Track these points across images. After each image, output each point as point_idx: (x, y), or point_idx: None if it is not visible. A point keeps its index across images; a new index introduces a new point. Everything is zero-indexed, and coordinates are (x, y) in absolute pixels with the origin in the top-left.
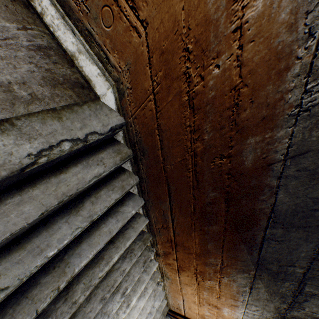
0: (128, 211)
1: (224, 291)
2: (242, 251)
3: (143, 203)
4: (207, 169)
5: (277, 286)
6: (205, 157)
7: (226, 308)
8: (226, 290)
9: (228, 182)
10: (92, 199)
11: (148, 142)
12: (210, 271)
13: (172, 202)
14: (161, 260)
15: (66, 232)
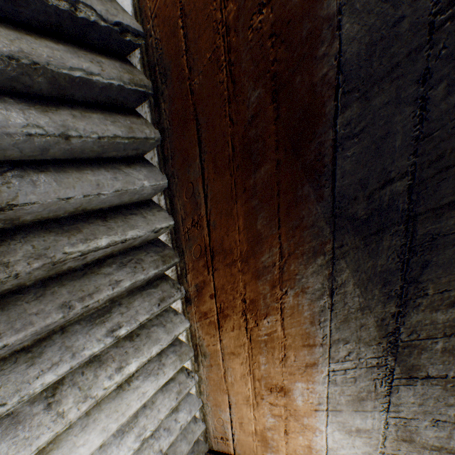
0: (137, 177)
1: (290, 333)
2: (308, 202)
3: (165, 182)
4: (244, 48)
5: (373, 258)
6: (240, 25)
7: (298, 385)
8: (294, 327)
9: (273, 54)
10: (76, 113)
11: (171, 51)
12: (265, 290)
13: (203, 154)
14: (194, 312)
15: (15, 119)
